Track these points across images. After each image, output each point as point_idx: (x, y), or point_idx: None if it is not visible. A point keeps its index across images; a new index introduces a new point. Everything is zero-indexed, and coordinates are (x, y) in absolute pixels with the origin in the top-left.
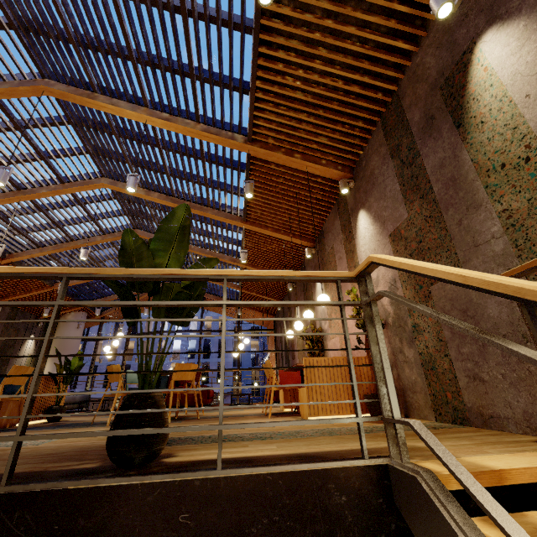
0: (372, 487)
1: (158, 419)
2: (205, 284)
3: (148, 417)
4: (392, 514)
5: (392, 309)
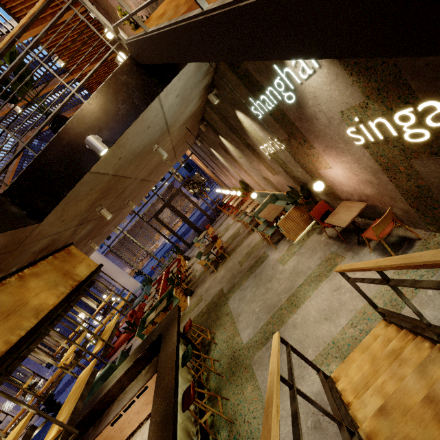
0: (131, 66)
1: (62, 117)
2: (16, 53)
3: (58, 117)
4: (141, 69)
5: (143, 1)
